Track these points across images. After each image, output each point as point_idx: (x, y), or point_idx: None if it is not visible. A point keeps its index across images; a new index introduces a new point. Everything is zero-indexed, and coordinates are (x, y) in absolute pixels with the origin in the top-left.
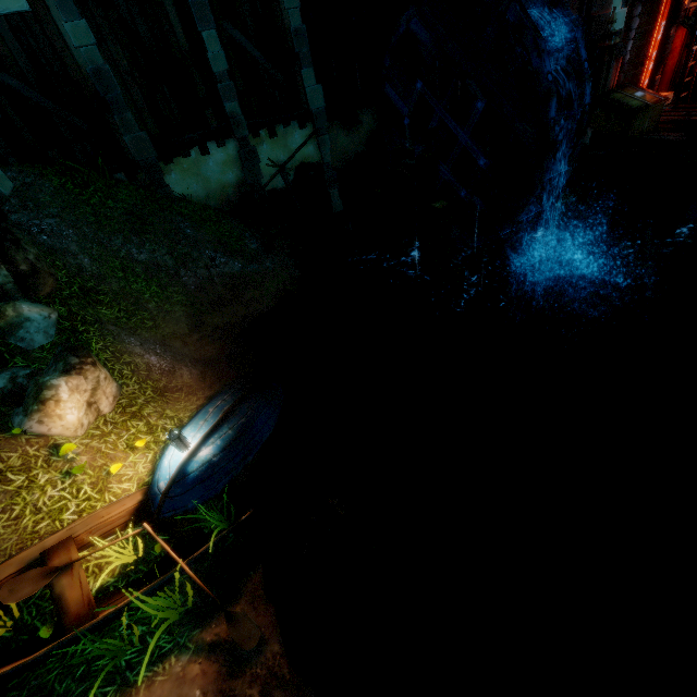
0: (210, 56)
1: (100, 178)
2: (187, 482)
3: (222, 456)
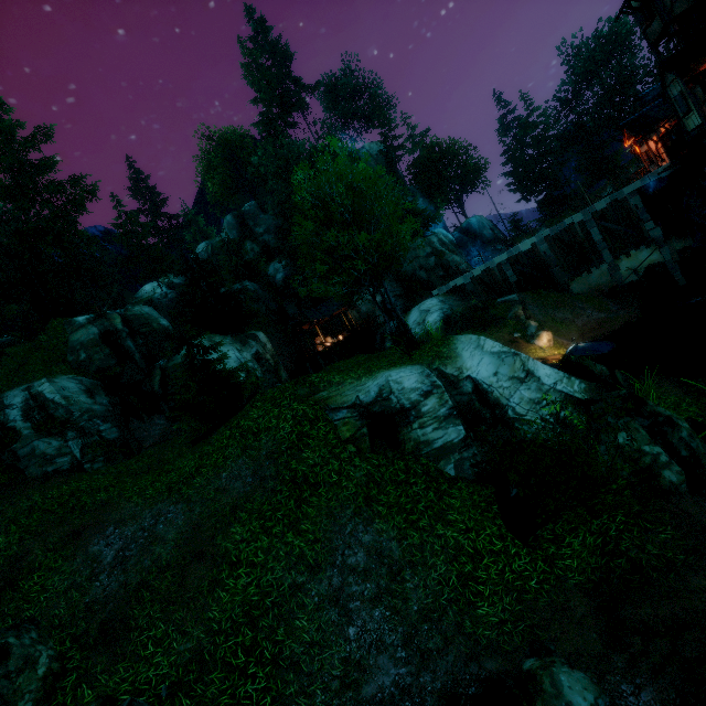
0: (593, 236)
1: (544, 292)
2: (576, 349)
3: (587, 346)
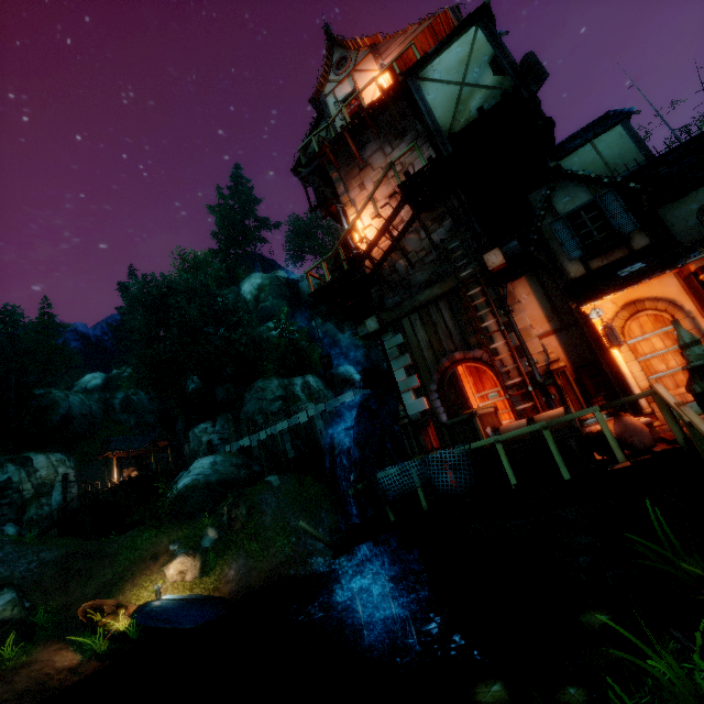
0: None
1: (314, 480)
2: (143, 608)
3: (157, 609)
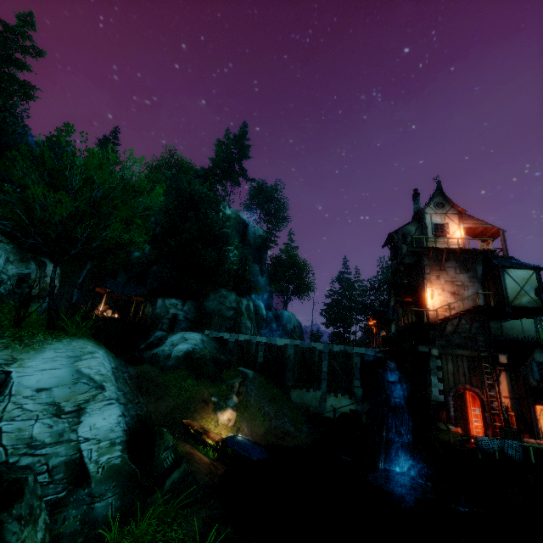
0: (323, 366)
1: (273, 384)
2: (232, 438)
3: (242, 442)
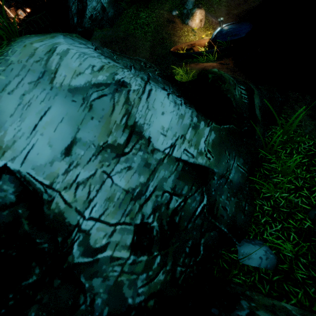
0: None
1: None
2: (221, 33)
3: (230, 30)
